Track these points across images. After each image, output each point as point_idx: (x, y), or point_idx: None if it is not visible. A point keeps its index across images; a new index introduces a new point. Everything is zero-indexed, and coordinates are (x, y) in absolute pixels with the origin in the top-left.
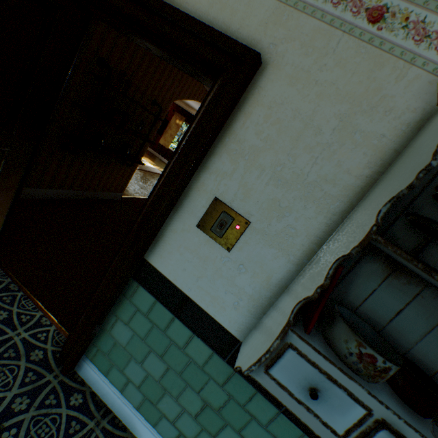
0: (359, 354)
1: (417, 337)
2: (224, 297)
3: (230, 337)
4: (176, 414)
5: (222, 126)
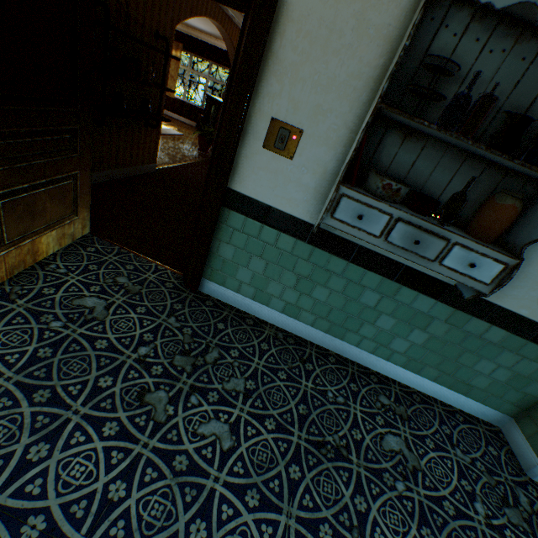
0: (382, 187)
1: (426, 177)
2: (295, 197)
3: (306, 225)
4: (280, 292)
5: (263, 51)
